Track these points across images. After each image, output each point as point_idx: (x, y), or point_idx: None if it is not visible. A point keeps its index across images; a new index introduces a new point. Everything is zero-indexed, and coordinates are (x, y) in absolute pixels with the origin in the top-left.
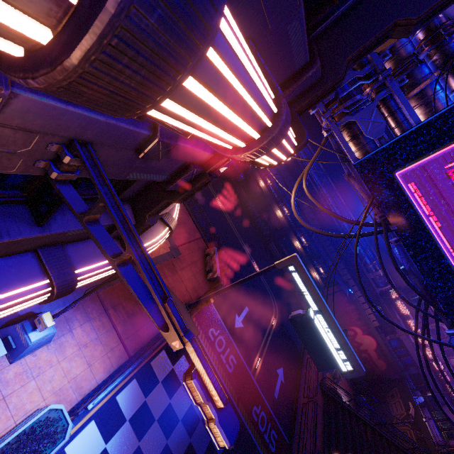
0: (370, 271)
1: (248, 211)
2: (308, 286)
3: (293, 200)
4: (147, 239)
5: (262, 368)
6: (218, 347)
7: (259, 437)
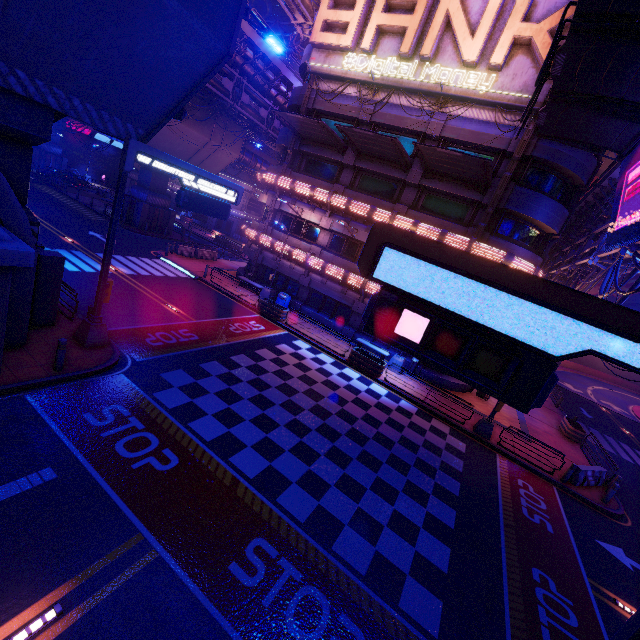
0: None
1: None
2: None
3: None
4: None
5: None
6: (522, 493)
7: (520, 582)
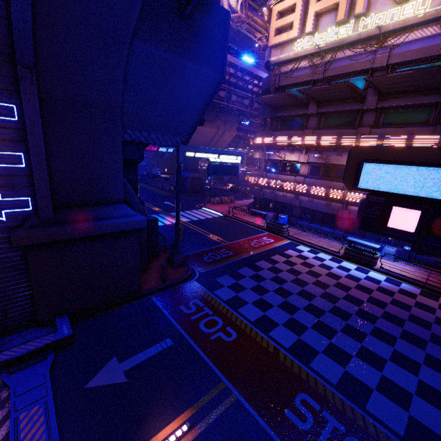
0: None
1: None
2: None
3: None
4: None
5: None
6: None
7: None
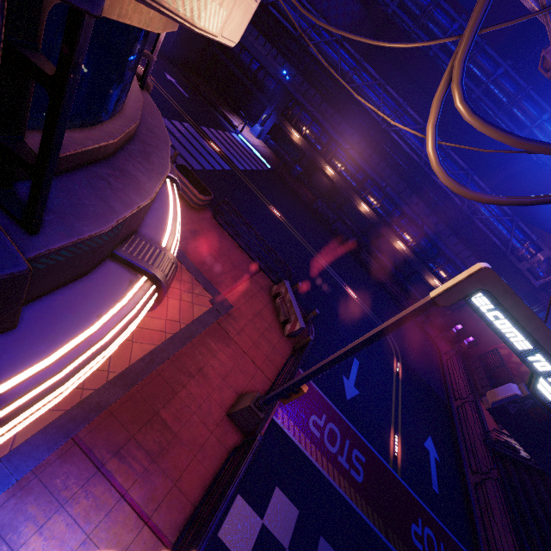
0: (523, 258)
1: (319, 215)
2: (532, 334)
3: (432, 146)
4: (55, 338)
5: (403, 451)
6: (330, 446)
7: None
